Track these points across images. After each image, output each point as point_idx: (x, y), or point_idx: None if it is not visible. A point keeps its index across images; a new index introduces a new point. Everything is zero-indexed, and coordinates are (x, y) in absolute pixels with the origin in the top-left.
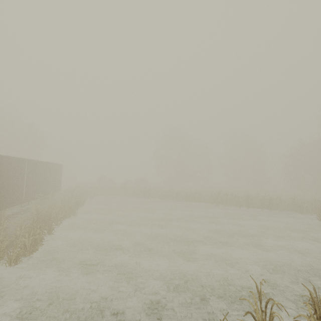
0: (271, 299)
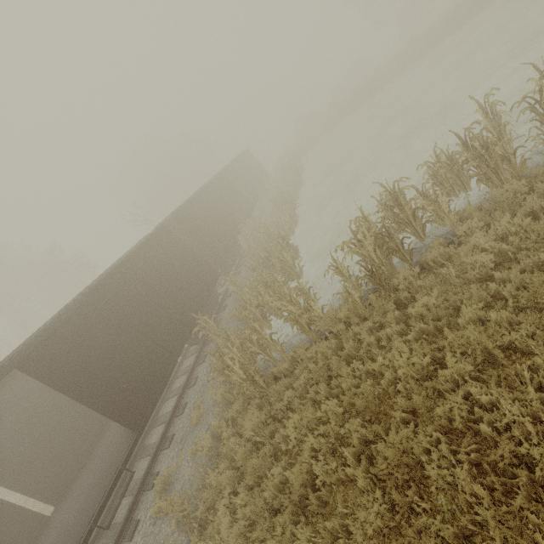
0: (492, 103)
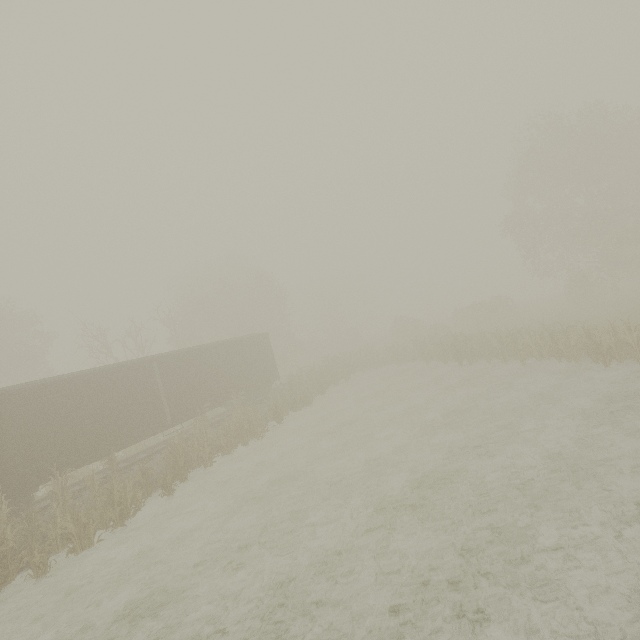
0: None
